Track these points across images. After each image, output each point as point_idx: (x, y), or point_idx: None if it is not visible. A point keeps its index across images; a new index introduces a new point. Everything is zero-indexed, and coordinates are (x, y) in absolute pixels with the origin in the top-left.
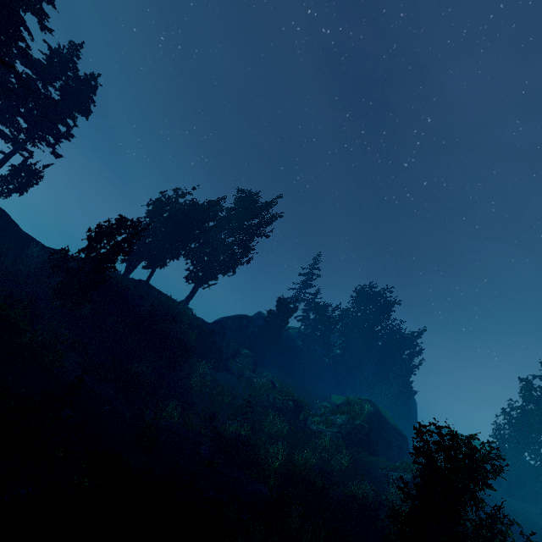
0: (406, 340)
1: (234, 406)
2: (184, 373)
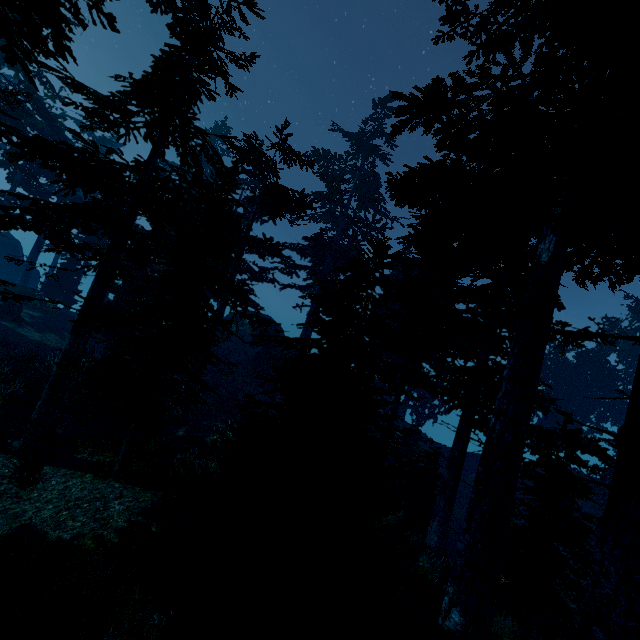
0: None
1: None
2: None
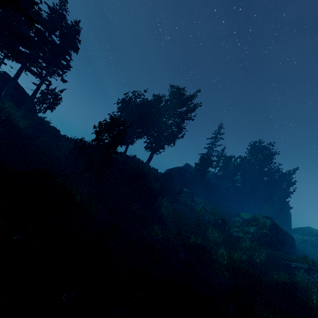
0: (285, 176)
1: (187, 224)
2: (156, 206)
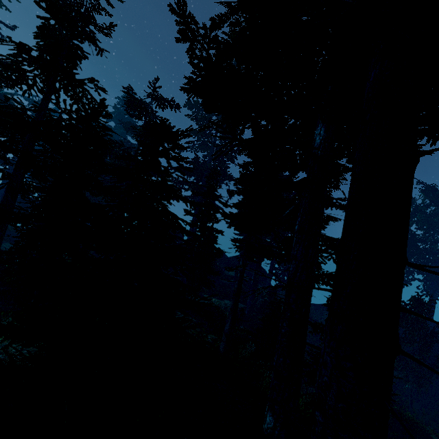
0: None
1: None
2: None
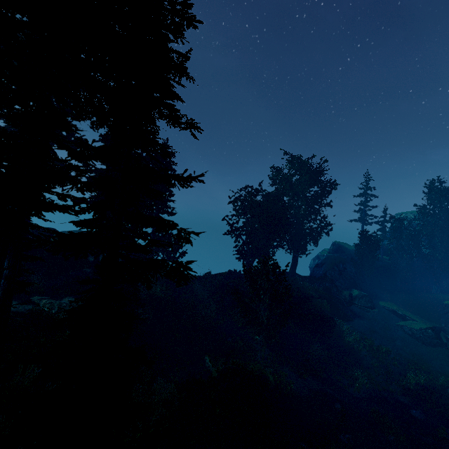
0: None
1: (388, 351)
2: (335, 336)
